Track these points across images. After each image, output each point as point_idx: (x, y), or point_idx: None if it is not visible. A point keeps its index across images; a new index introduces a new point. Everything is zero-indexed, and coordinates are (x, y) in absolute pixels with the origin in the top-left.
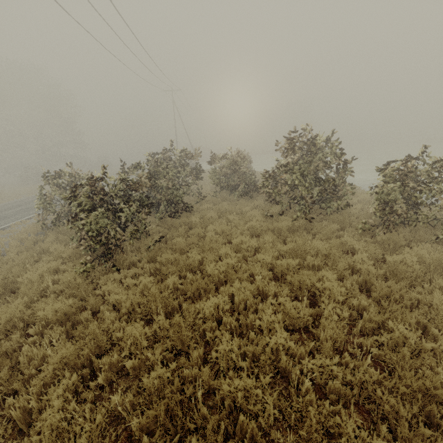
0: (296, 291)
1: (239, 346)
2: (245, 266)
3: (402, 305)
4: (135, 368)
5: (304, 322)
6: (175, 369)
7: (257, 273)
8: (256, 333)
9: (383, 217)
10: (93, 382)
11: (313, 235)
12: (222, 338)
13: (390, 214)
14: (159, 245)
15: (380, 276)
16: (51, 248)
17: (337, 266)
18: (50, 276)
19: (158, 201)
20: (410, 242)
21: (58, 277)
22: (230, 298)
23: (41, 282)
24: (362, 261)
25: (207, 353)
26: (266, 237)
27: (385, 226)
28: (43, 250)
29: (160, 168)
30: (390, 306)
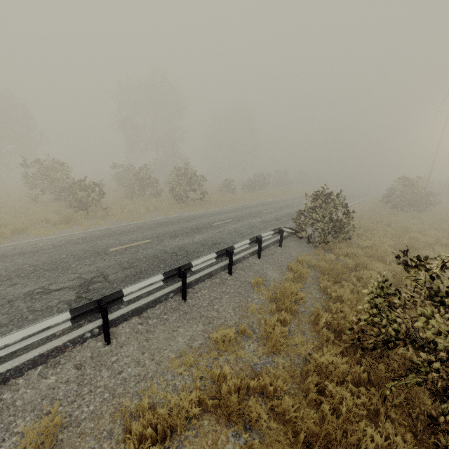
0: None
1: None
2: None
3: None
4: None
5: None
6: None
7: None
8: None
9: None
10: None
11: None
12: None
13: None
14: None
15: None
16: None
17: None
18: None
19: None
20: None
21: None
22: None
23: None
24: None
25: None
26: None
27: None
28: None
29: None
30: None
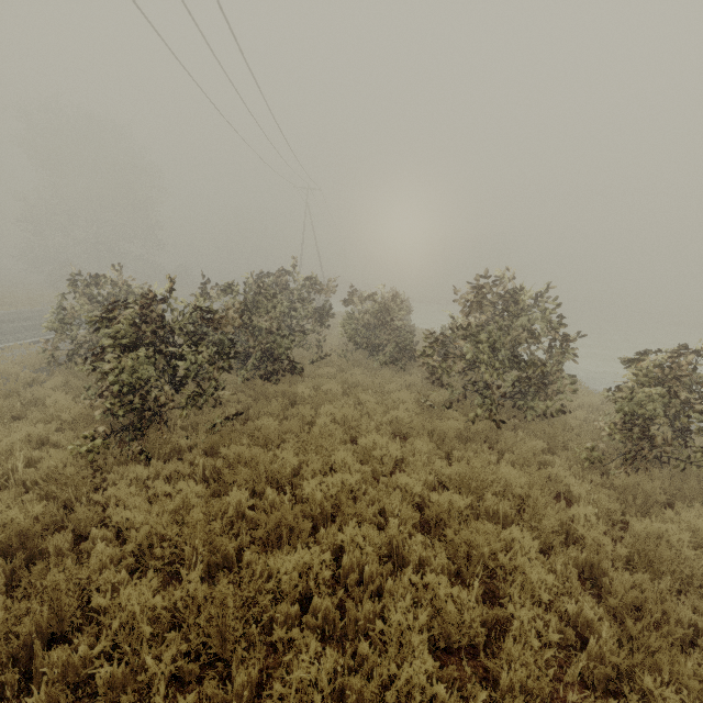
0: (460, 562)
1: (332, 674)
2: (373, 493)
3: (666, 634)
4: (114, 684)
5: (471, 635)
6: (195, 701)
7: (392, 509)
8: (372, 645)
9: (624, 443)
10: (22, 701)
11: (499, 453)
12: (302, 648)
13: (639, 441)
14: (233, 424)
15: (618, 557)
16: (49, 399)
17: (539, 523)
18: (25, 450)
19: (249, 349)
20: (671, 497)
21: (40, 455)
22: (336, 553)
23: (7, 459)
24: (585, 520)
25: (268, 671)
26: (418, 444)
27: (630, 461)
28: (37, 400)
29: (263, 298)
30: (645, 636)
